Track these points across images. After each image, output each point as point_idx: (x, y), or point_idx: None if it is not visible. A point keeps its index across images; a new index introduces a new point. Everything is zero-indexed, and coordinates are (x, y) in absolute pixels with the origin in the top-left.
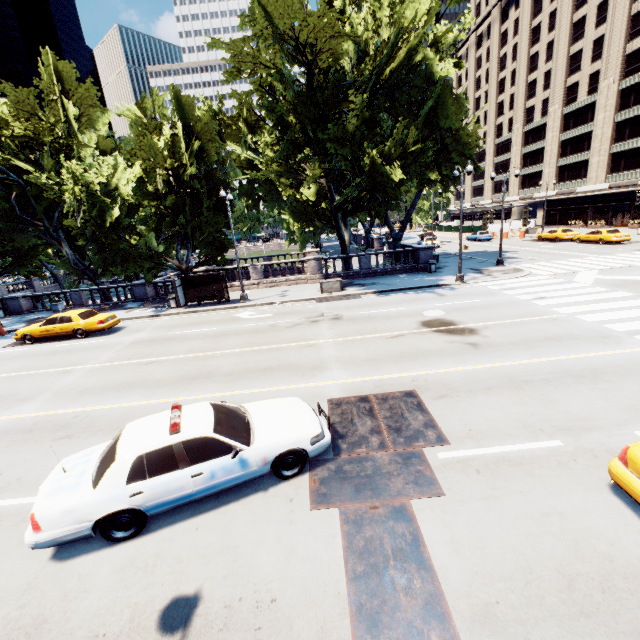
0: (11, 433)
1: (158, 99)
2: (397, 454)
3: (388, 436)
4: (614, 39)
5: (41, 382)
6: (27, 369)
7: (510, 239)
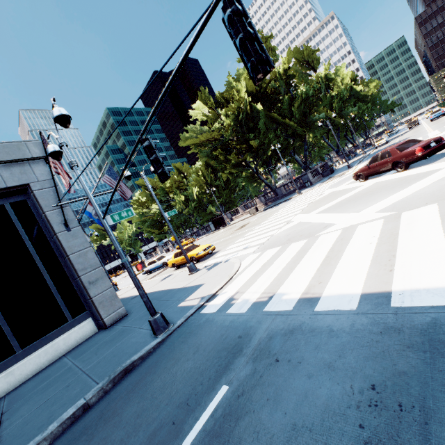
0: None
1: None
2: None
3: None
4: None
5: None
6: None
7: None
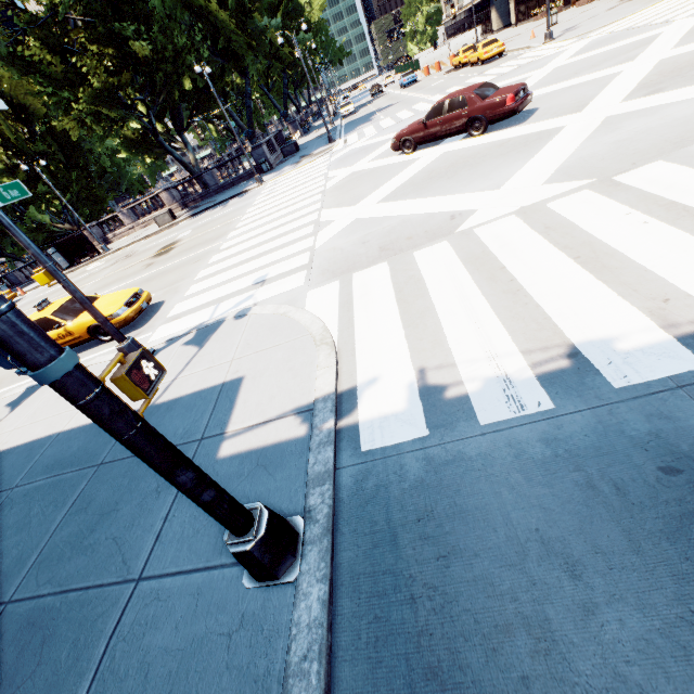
0: None
1: None
2: None
3: None
4: None
5: None
6: None
7: (439, 72)
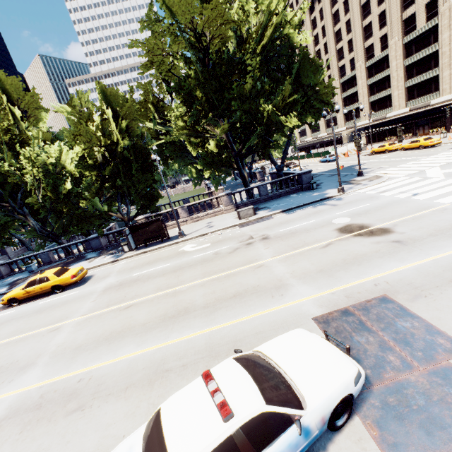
0: (21, 413)
1: (85, 96)
2: (430, 373)
3: (403, 351)
4: (393, 11)
5: (35, 345)
6: (19, 332)
7: (350, 157)
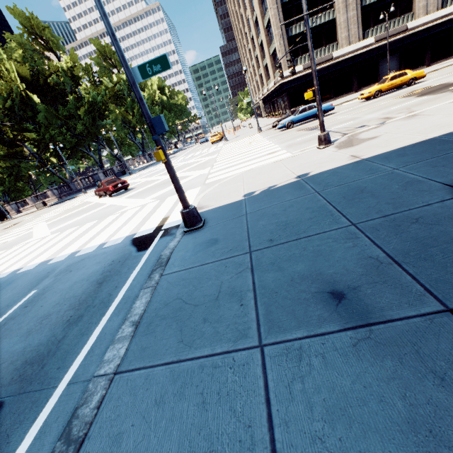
0: None
1: None
2: None
3: None
4: None
5: None
6: None
7: None
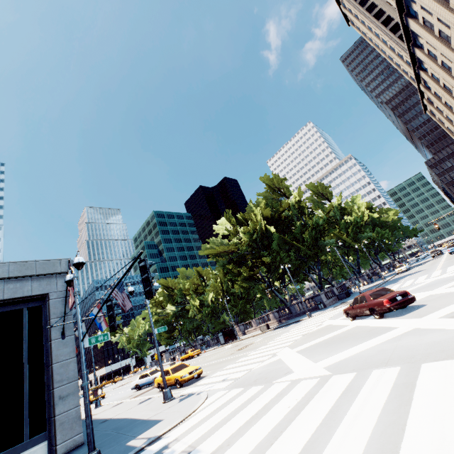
0: None
1: None
2: None
3: None
4: None
5: None
6: None
7: None
